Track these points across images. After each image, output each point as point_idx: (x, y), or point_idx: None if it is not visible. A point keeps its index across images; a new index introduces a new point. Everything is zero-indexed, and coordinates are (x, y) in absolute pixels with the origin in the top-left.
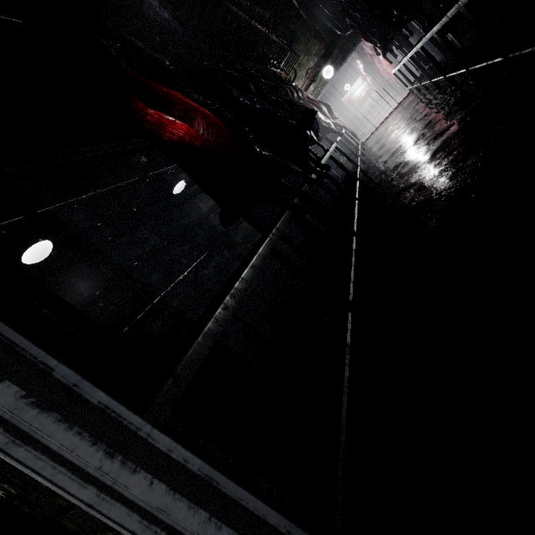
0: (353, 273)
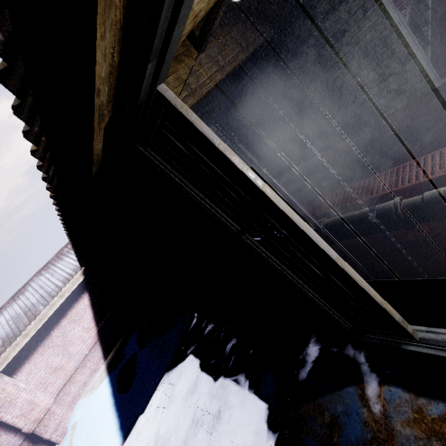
0: (430, 36)
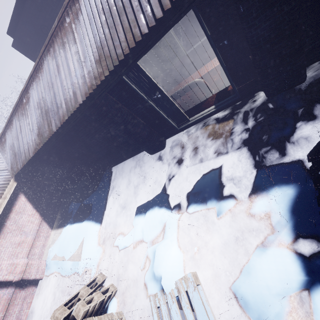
0: (181, 32)
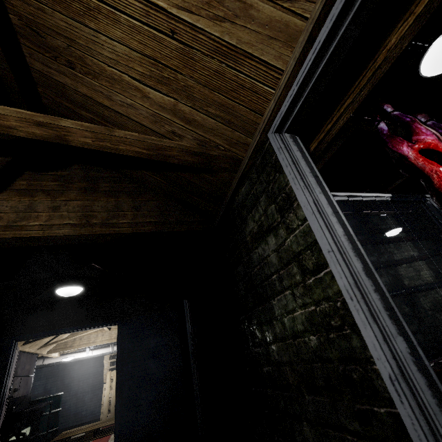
0: None
